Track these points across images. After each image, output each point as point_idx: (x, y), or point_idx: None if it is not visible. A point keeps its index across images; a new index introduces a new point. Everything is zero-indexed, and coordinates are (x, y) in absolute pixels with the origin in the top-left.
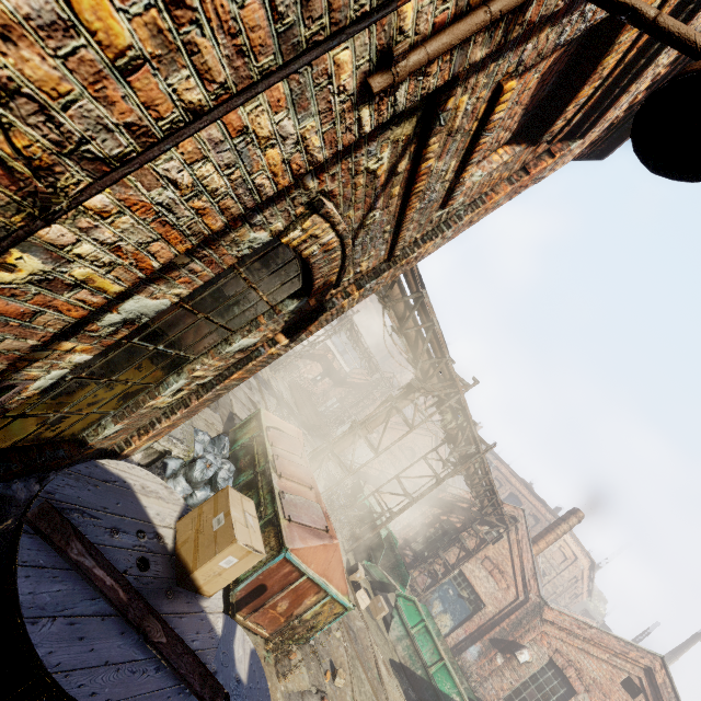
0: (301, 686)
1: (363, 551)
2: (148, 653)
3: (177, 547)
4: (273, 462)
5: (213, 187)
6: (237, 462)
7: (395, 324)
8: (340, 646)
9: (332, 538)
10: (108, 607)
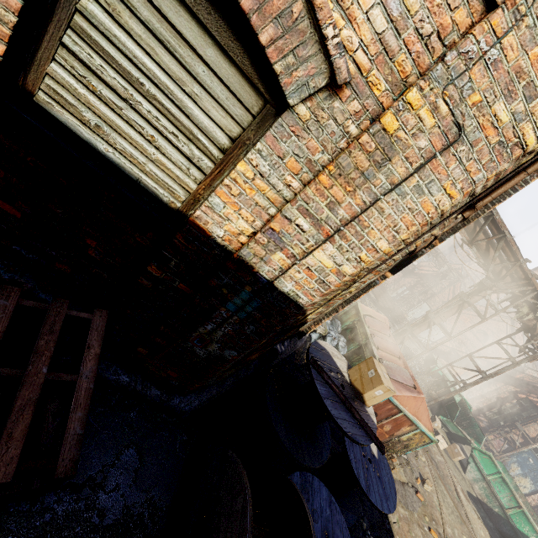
0: (401, 479)
1: (438, 408)
2: (355, 421)
3: (352, 382)
4: (371, 339)
5: (395, 258)
6: (346, 336)
7: (465, 238)
8: (425, 466)
9: (419, 393)
10: (339, 400)
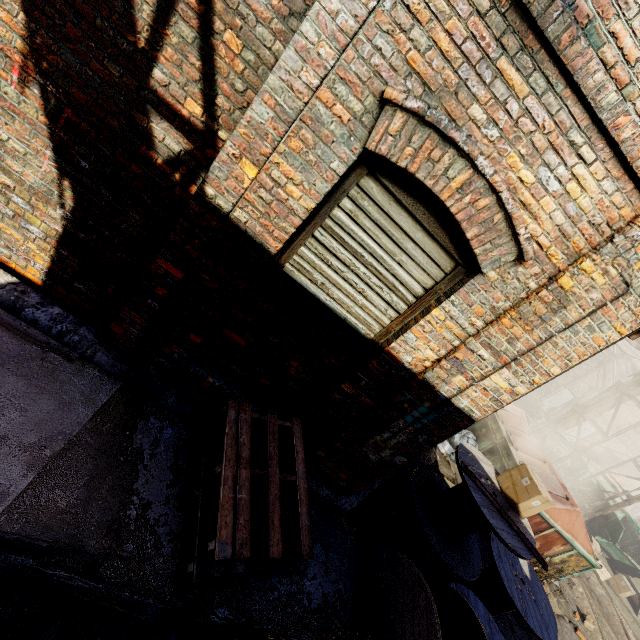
0: (555, 610)
1: (594, 526)
2: (513, 532)
3: (503, 489)
4: (507, 437)
5: None
6: (474, 433)
7: None
8: (583, 599)
9: (573, 505)
10: (494, 509)
